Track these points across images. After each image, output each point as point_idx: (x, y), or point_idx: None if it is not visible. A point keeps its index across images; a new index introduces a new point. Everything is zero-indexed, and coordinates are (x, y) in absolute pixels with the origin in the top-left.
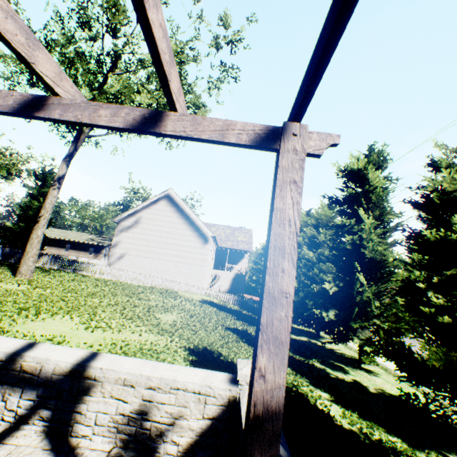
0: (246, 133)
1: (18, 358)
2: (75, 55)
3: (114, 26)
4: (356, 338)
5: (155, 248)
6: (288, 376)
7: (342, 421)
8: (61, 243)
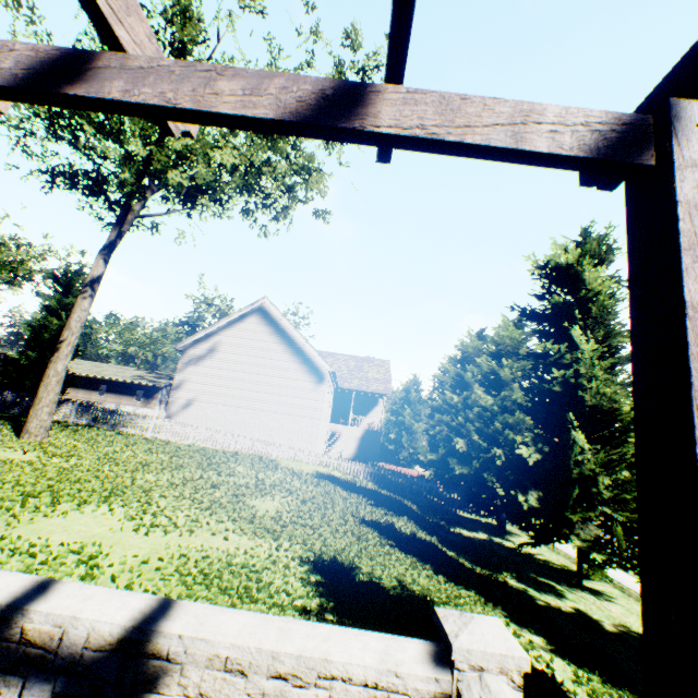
0: (570, 129)
1: (17, 615)
2: None
3: (183, 45)
4: (576, 537)
5: (240, 390)
6: (475, 608)
7: (577, 692)
8: (93, 382)
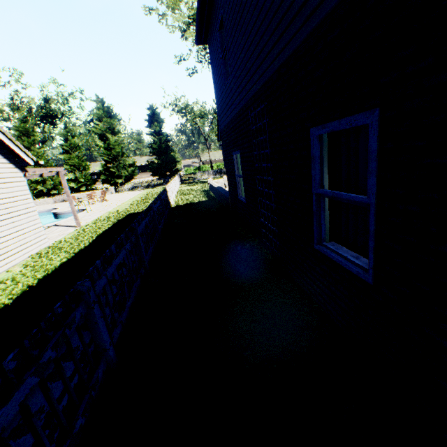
0: None
1: None
2: None
3: None
4: None
5: None
6: None
7: None
8: None
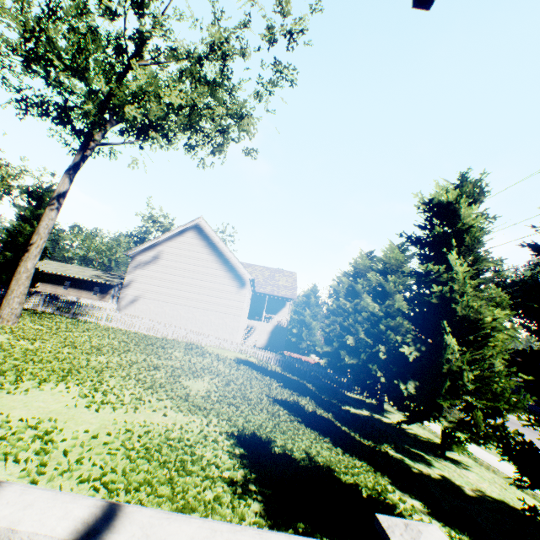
0: None
1: None
2: (87, 31)
3: None
4: (444, 419)
5: (178, 290)
6: (368, 477)
7: None
8: (59, 279)
